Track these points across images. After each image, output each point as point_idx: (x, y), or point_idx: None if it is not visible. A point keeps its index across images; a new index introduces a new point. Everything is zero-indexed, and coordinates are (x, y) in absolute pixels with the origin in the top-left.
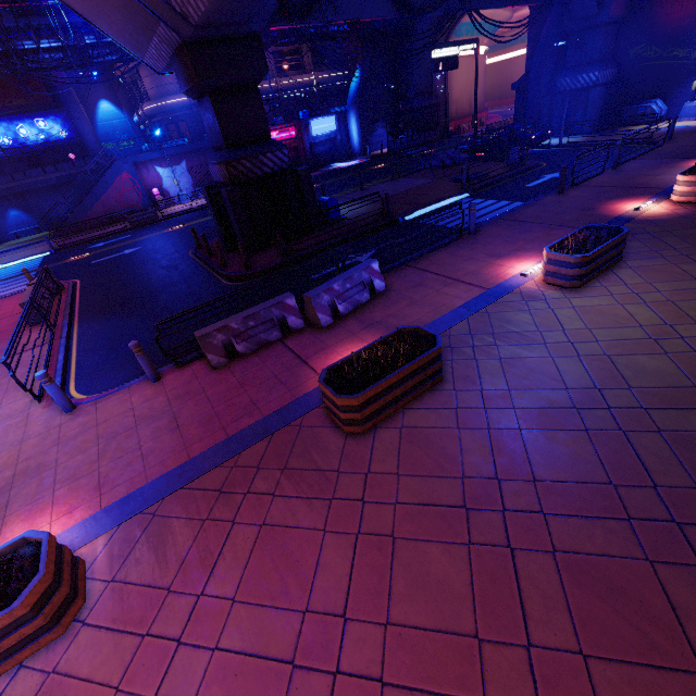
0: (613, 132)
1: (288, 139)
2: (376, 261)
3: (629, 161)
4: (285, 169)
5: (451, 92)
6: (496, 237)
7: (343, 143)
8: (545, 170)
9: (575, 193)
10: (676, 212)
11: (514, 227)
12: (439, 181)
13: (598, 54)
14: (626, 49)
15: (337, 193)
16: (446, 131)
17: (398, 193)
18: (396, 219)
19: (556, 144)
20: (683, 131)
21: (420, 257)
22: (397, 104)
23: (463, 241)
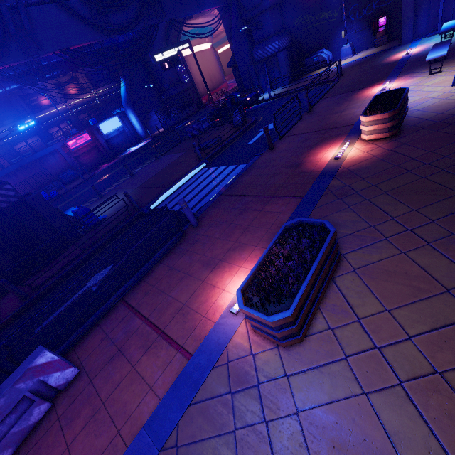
0: (303, 78)
1: (86, 143)
2: (43, 352)
3: (318, 102)
4: (15, 201)
5: (195, 78)
6: (215, 227)
7: (131, 132)
8: (261, 123)
9: (283, 145)
10: (373, 154)
11: (233, 206)
12: (187, 153)
13: (273, 29)
14: (291, 21)
15: (117, 181)
16: (201, 103)
17: (155, 174)
18: (141, 211)
19: (267, 97)
20: (348, 66)
21: (139, 279)
22: (160, 96)
23: (185, 240)
